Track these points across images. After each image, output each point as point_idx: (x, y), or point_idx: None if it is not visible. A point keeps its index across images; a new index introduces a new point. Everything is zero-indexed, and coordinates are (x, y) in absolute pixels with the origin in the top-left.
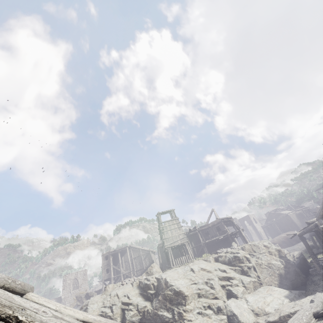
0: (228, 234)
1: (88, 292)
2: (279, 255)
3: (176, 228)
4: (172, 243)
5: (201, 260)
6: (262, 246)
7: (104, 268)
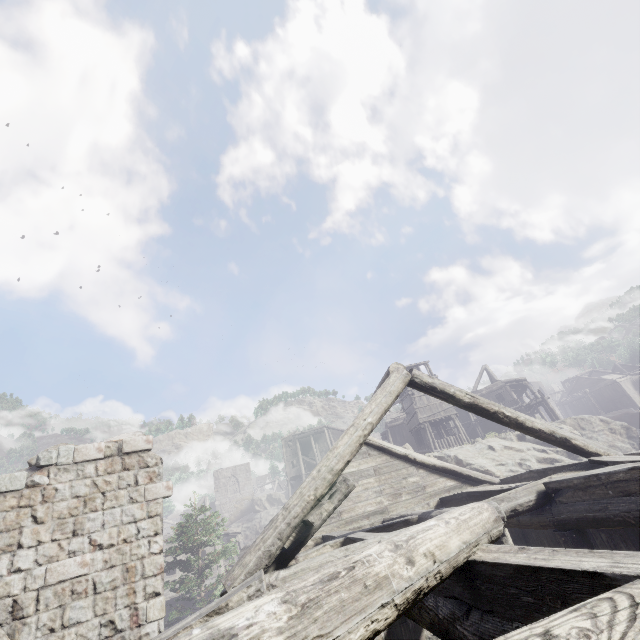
0: (523, 406)
1: (271, 494)
2: (628, 435)
3: None
4: (431, 415)
5: (494, 438)
6: (597, 420)
7: (288, 460)
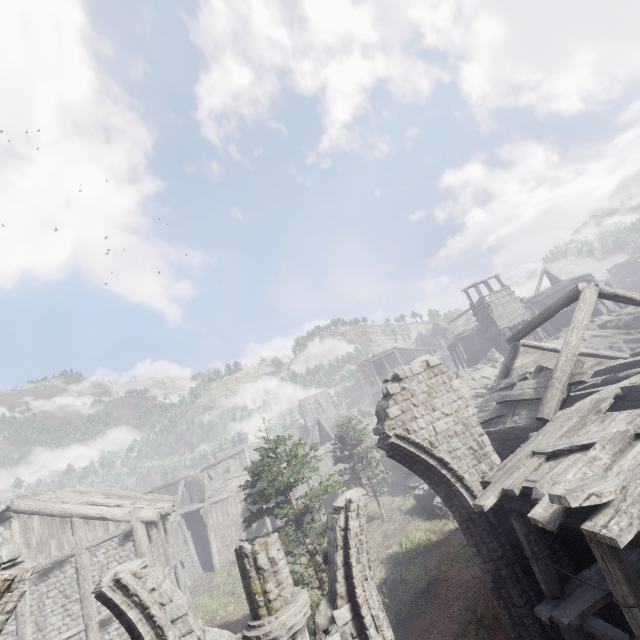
0: None
1: (361, 409)
2: None
3: (510, 301)
4: (509, 321)
5: None
6: None
7: (367, 381)
